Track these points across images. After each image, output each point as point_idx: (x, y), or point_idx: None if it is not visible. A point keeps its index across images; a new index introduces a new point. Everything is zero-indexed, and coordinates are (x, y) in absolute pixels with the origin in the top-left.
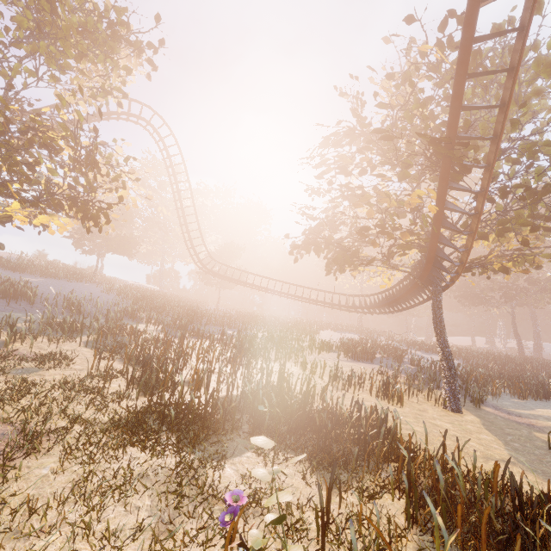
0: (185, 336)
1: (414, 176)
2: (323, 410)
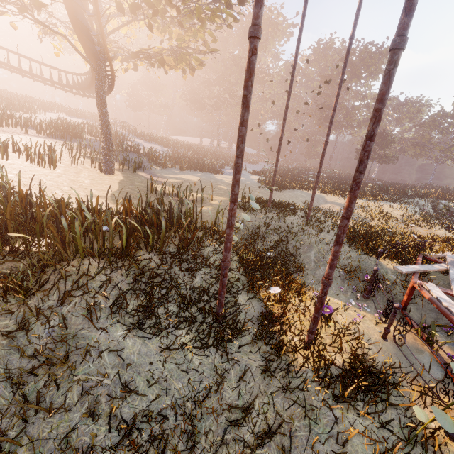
0: None
1: None
2: None
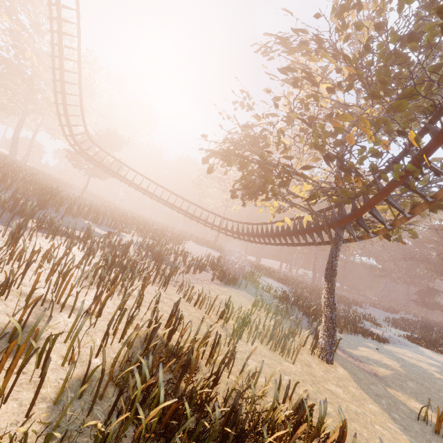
0: (22, 232)
1: (373, 119)
2: (271, 438)
